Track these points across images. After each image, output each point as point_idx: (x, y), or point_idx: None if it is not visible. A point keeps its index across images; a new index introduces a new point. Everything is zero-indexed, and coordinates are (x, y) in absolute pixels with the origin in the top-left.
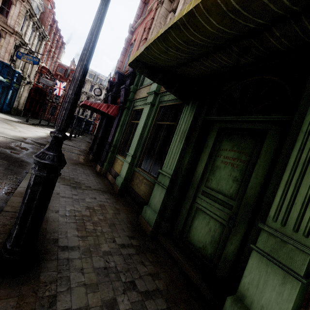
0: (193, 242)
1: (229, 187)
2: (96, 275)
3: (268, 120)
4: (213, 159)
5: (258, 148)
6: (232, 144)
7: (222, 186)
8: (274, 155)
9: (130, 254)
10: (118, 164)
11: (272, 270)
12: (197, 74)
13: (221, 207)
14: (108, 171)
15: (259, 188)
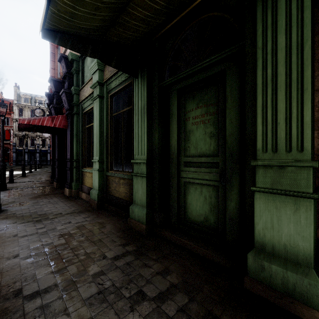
0: (194, 219)
1: (208, 146)
2: (88, 307)
3: (222, 58)
4: (183, 125)
5: (223, 93)
6: (196, 101)
7: (201, 148)
8: (240, 92)
9: (128, 263)
10: (88, 177)
11: (281, 203)
12: (133, 37)
13: (207, 169)
14: (79, 190)
15: (238, 131)
